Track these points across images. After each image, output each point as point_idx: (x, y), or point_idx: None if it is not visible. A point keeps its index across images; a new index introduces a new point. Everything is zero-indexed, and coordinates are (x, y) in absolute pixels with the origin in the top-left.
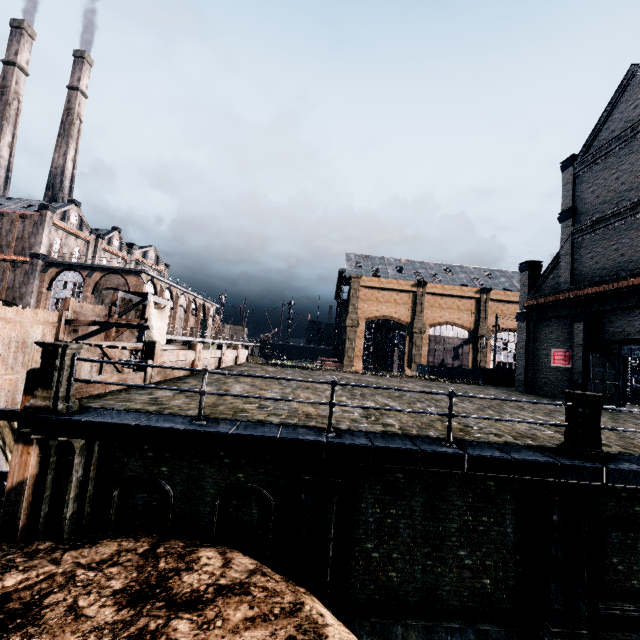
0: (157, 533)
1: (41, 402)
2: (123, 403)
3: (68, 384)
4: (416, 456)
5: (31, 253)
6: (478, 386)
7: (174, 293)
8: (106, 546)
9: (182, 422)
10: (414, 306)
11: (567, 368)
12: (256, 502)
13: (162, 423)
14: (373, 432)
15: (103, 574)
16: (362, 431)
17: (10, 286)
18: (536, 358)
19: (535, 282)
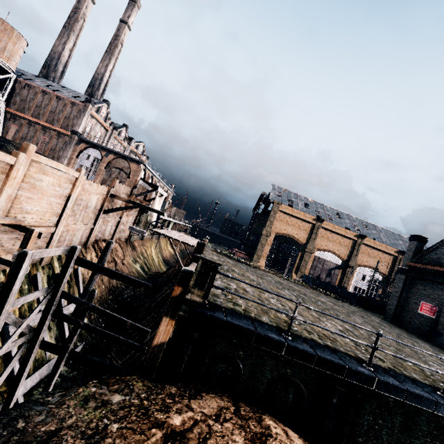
0: (226, 393)
1: (196, 298)
2: (218, 299)
3: (210, 288)
4: (433, 403)
5: (72, 130)
6: (359, 308)
7: (154, 180)
8: (209, 400)
9: (278, 334)
10: (310, 233)
11: (431, 318)
12: (293, 390)
13: (270, 333)
14: (385, 368)
15: (225, 428)
16: (378, 366)
17: (53, 148)
18: (406, 302)
19: (419, 251)
